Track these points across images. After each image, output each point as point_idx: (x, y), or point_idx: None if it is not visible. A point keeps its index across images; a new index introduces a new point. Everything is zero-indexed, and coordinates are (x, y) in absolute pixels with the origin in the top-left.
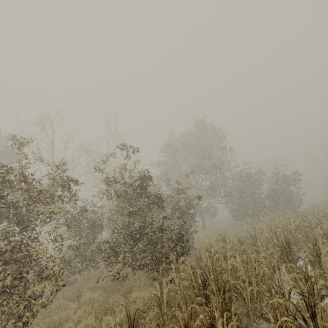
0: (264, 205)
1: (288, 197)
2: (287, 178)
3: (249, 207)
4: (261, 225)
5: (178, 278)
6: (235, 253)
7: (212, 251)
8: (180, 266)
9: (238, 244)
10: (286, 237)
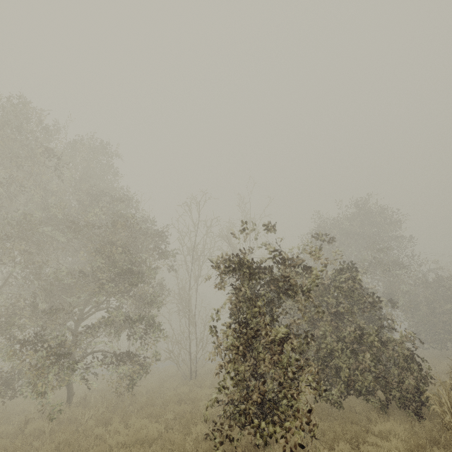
0: None
1: None
2: None
3: None
4: None
5: None
6: None
7: None
8: None
9: None
10: None
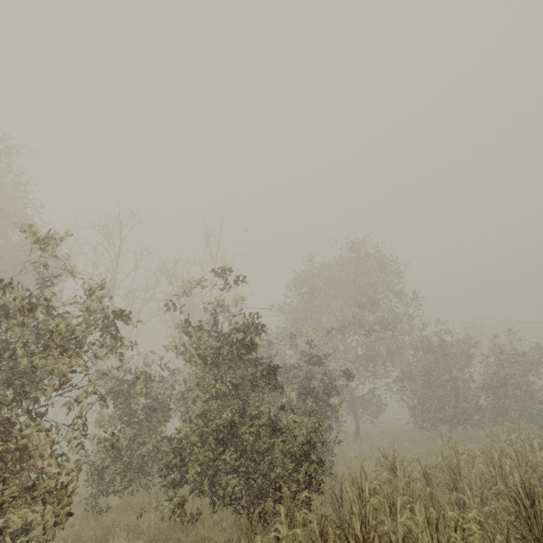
0: (476, 406)
1: (525, 394)
2: (522, 356)
3: (446, 406)
4: (470, 445)
5: (290, 538)
6: (413, 501)
7: (365, 489)
8: (296, 512)
9: (421, 481)
10: (524, 478)
